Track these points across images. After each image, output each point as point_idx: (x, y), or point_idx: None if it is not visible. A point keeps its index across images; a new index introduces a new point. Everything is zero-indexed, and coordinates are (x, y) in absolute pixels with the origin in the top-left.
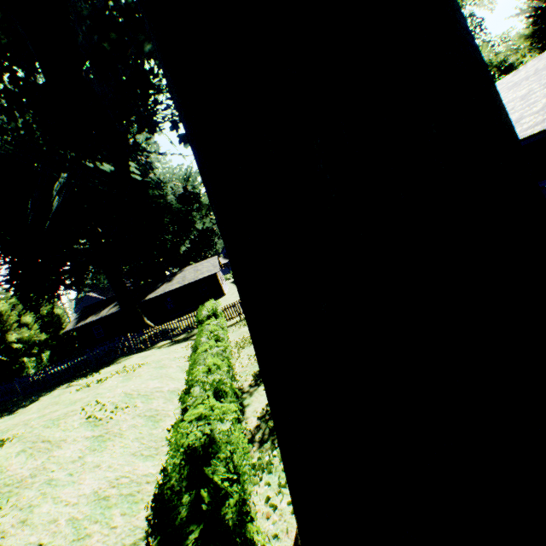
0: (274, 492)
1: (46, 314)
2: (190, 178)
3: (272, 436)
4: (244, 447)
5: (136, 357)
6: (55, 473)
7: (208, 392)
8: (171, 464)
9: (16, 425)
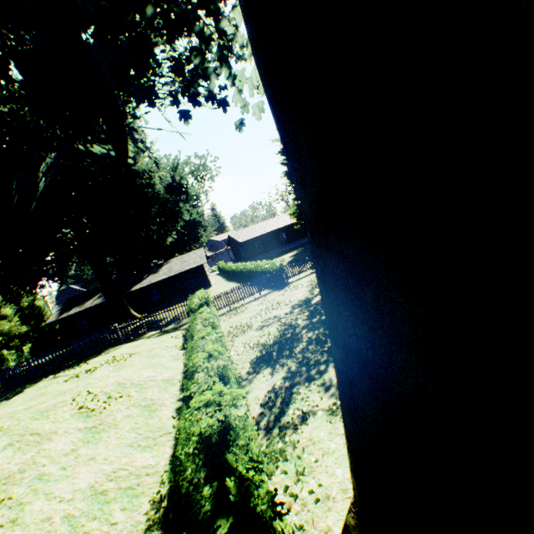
0: (292, 481)
1: (27, 306)
2: (178, 169)
3: (278, 423)
4: (253, 434)
5: (125, 347)
6: (47, 467)
7: (213, 378)
8: (171, 455)
9: (0, 418)
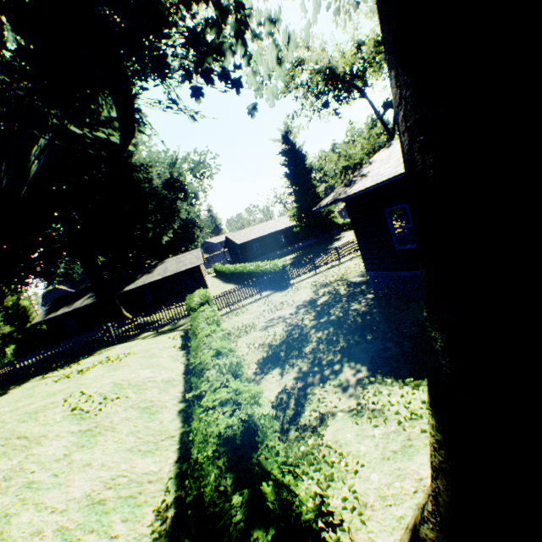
0: (320, 487)
1: (11, 305)
2: (176, 165)
3: (294, 425)
4: None
5: (119, 347)
6: (36, 474)
7: (226, 376)
8: (175, 460)
9: None
